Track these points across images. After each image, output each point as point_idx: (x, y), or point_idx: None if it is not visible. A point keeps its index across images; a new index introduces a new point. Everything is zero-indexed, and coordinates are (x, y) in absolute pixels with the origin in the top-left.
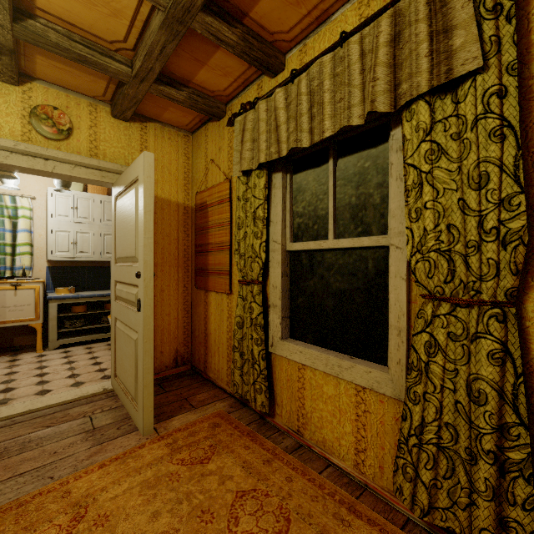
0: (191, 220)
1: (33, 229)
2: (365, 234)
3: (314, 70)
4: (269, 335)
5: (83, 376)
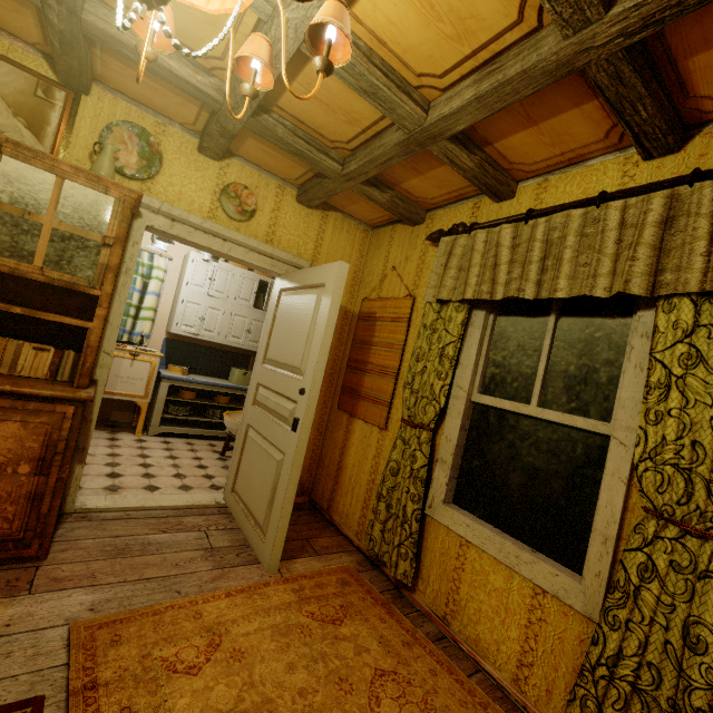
0: (349, 327)
1: (162, 292)
2: (580, 413)
3: (558, 220)
4: (429, 493)
5: (189, 479)
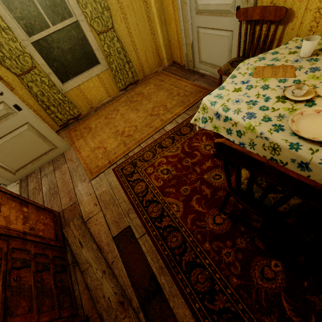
0: None
1: None
2: (64, 19)
3: None
4: (57, 87)
5: None
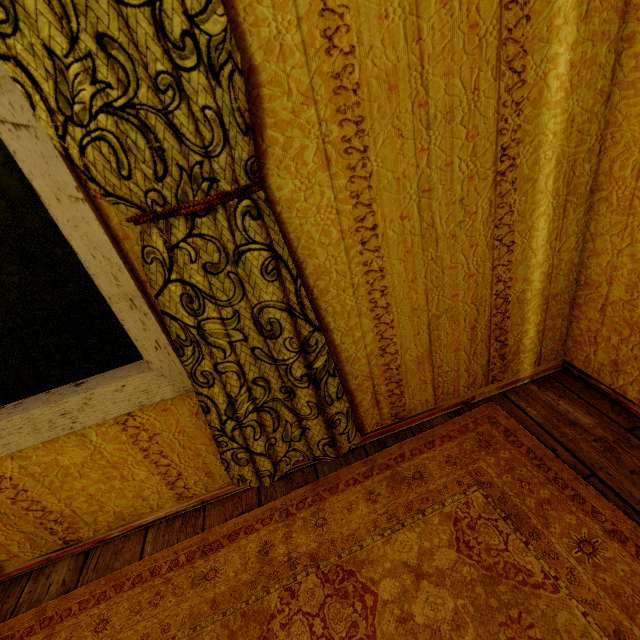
0: None
1: None
2: None
3: None
4: None
5: None
